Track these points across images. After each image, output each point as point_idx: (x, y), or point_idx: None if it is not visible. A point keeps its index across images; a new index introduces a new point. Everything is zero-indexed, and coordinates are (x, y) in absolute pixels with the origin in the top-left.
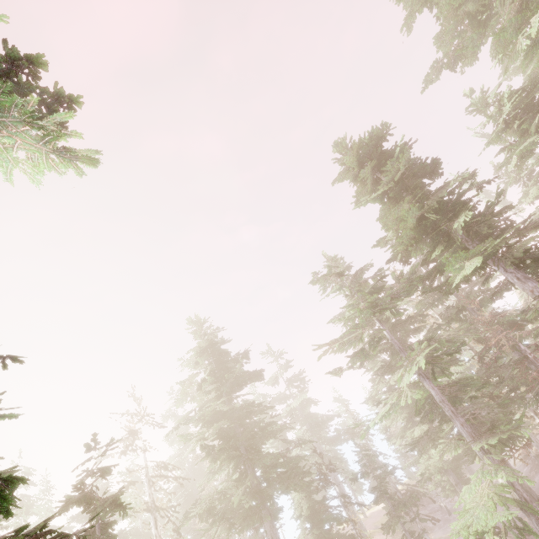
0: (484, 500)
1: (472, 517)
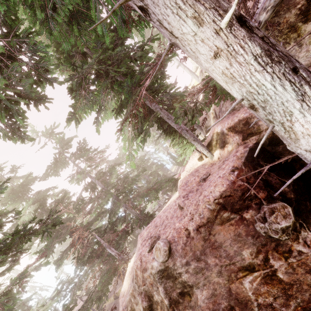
0: None
1: None
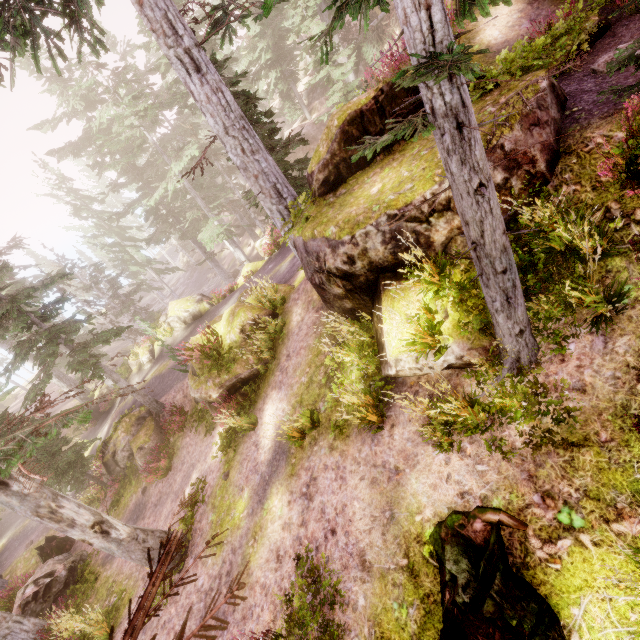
0: (216, 227)
1: (213, 233)
